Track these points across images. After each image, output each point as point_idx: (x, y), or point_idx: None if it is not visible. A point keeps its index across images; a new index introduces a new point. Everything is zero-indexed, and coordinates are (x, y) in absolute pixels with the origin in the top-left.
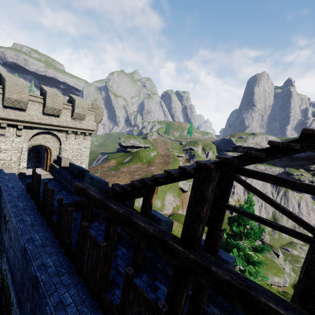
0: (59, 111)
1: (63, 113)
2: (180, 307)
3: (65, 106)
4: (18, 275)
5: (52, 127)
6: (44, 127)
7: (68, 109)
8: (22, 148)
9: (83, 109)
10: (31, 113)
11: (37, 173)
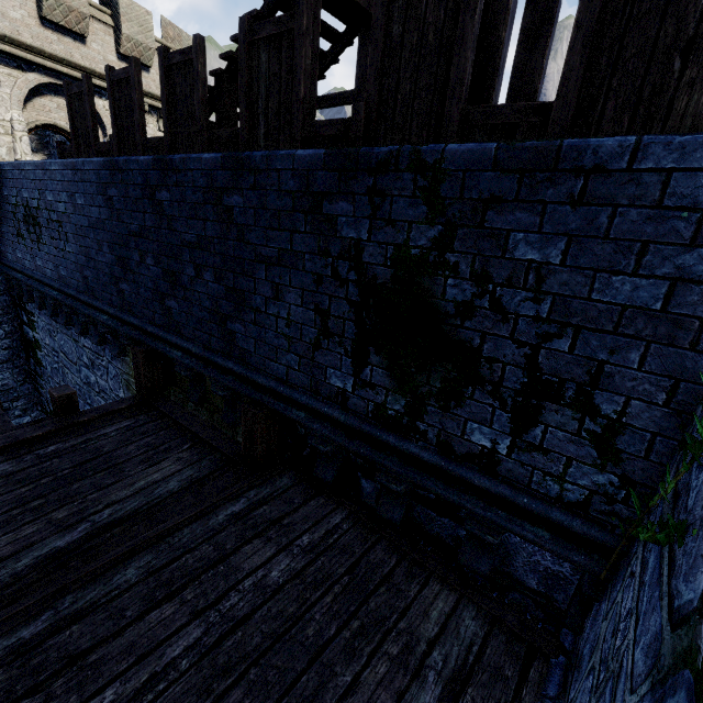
0: (83, 22)
1: (93, 34)
2: (506, 17)
3: (93, 11)
4: (103, 259)
5: (75, 72)
6: (54, 68)
7: (104, 24)
8: (12, 123)
9: (144, 28)
10: (10, 15)
11: (79, 82)
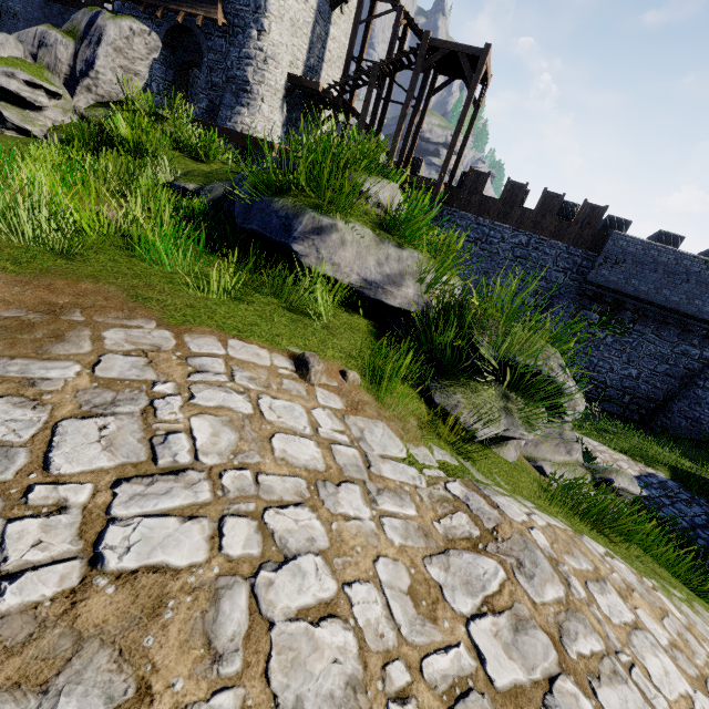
0: None
1: None
2: None
3: None
4: None
5: None
6: None
7: None
8: None
9: None
10: None
11: None
